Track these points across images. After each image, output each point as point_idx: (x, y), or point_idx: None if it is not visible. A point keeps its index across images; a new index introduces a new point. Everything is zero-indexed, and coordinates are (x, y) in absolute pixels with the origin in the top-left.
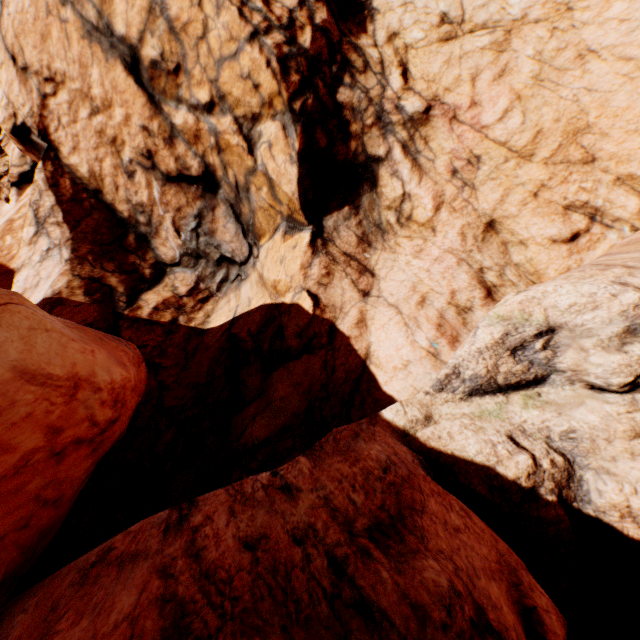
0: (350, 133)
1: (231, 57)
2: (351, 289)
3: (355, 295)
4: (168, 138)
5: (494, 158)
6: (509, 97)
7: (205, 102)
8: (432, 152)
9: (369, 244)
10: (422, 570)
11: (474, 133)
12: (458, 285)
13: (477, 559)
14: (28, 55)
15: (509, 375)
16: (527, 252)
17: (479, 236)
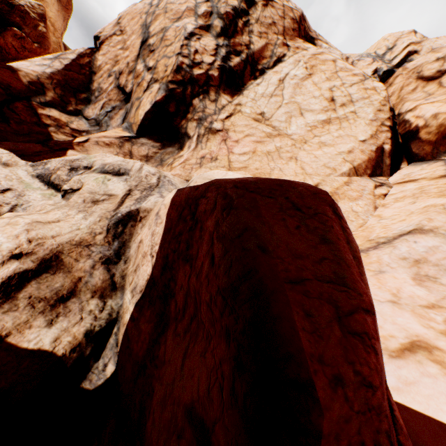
0: (186, 117)
1: (169, 57)
2: None
3: None
4: (131, 71)
5: (221, 163)
6: (251, 149)
7: (150, 66)
8: (206, 146)
9: (148, 161)
10: None
11: (227, 152)
12: None
13: None
14: (124, 21)
15: (58, 178)
16: None
17: None
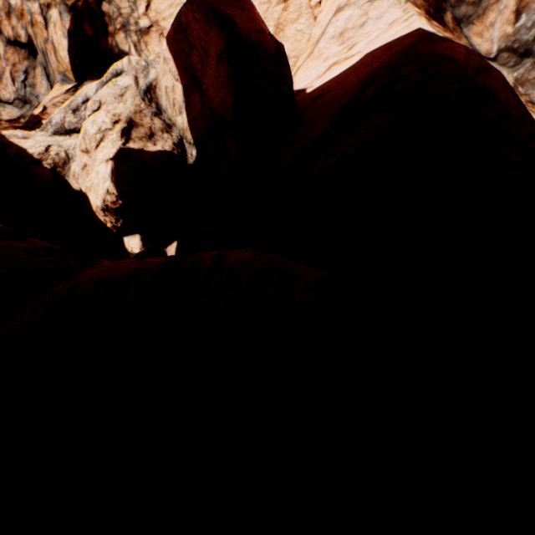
0: (109, 32)
1: None
2: None
3: None
4: (8, 13)
5: None
6: None
7: None
8: (149, 52)
9: None
10: None
11: None
12: None
13: None
14: None
15: (71, 124)
16: None
17: None
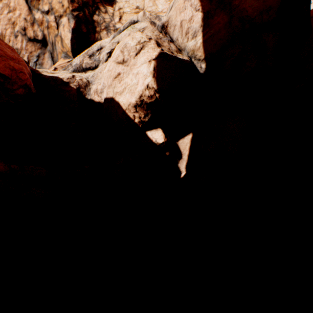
0: (96, 31)
1: None
2: None
3: None
4: (32, 23)
5: None
6: None
7: (47, 10)
8: None
9: None
10: None
11: None
12: None
13: None
14: None
15: (87, 64)
16: None
17: None
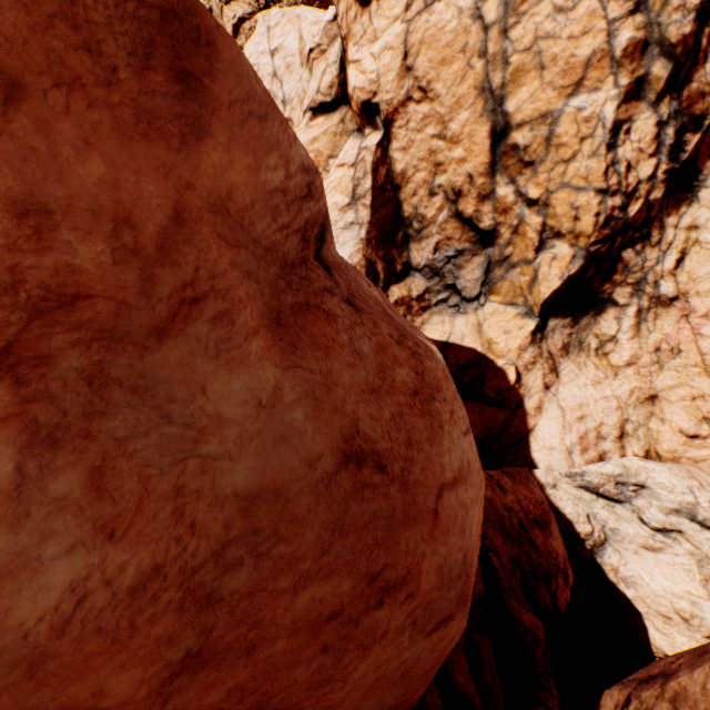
0: (611, 278)
1: (574, 188)
2: (540, 379)
3: (540, 384)
4: (482, 195)
5: (688, 359)
6: None
7: (531, 197)
8: (654, 326)
9: (567, 353)
10: (551, 542)
11: (690, 333)
12: (607, 421)
13: (559, 549)
14: (419, 61)
15: (606, 491)
16: (660, 427)
17: (640, 399)
